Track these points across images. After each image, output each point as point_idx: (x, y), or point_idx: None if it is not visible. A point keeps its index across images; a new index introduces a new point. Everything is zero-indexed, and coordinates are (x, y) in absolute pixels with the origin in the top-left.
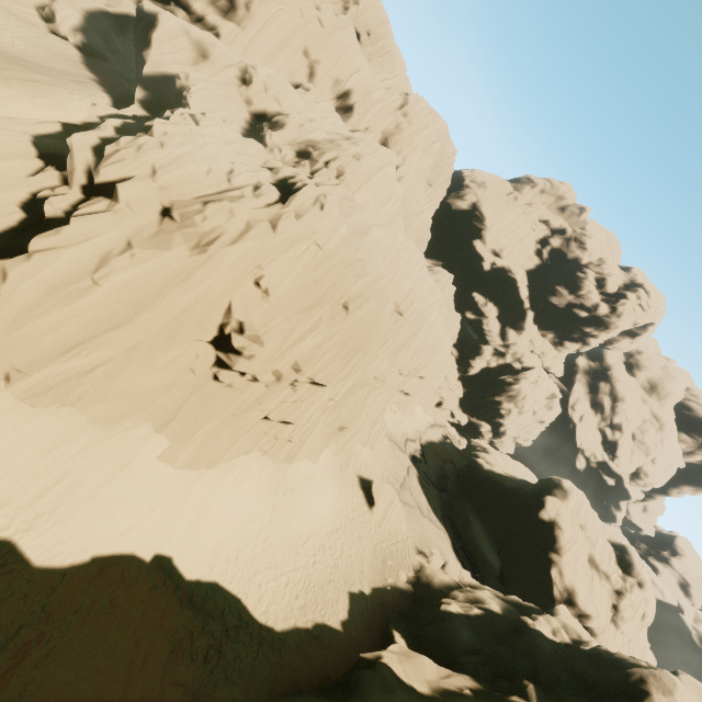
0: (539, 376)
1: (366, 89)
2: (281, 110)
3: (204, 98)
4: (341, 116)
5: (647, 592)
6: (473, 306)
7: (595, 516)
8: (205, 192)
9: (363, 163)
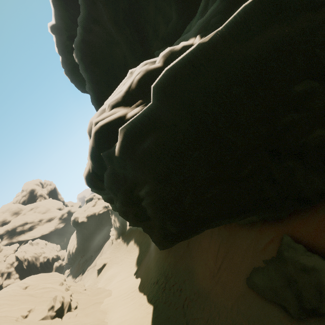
0: (21, 252)
1: None
2: None
3: None
4: None
5: (95, 194)
6: None
7: (80, 209)
8: None
9: None
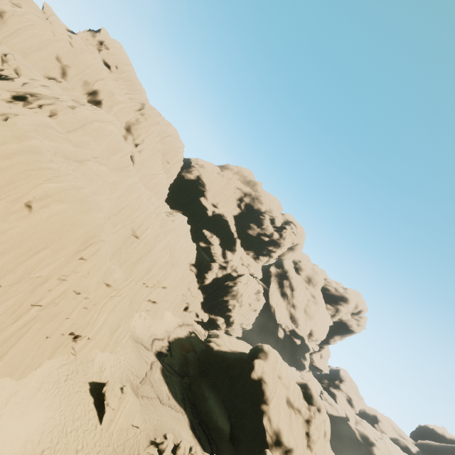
0: (248, 279)
1: (110, 92)
2: (16, 76)
3: None
4: None
5: (323, 414)
6: (204, 238)
7: (286, 366)
8: None
9: (78, 112)
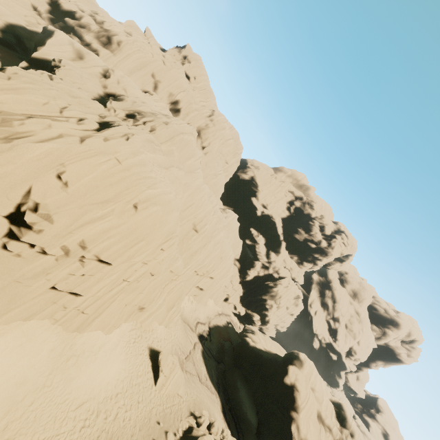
0: (289, 283)
1: (188, 101)
2: (126, 95)
3: (69, 74)
4: (173, 114)
5: None
6: (250, 236)
7: (321, 380)
8: (36, 113)
9: (170, 127)
